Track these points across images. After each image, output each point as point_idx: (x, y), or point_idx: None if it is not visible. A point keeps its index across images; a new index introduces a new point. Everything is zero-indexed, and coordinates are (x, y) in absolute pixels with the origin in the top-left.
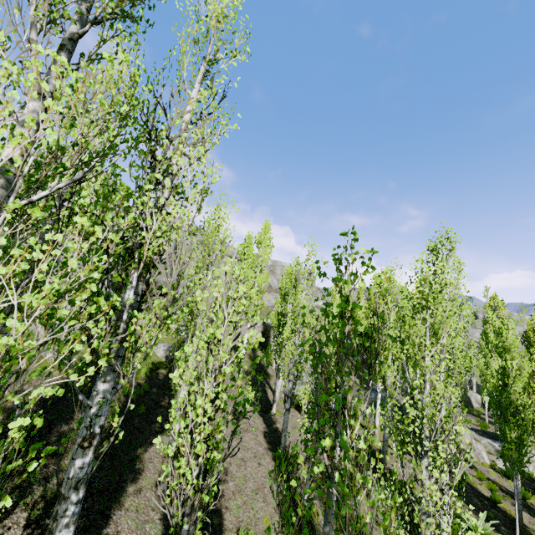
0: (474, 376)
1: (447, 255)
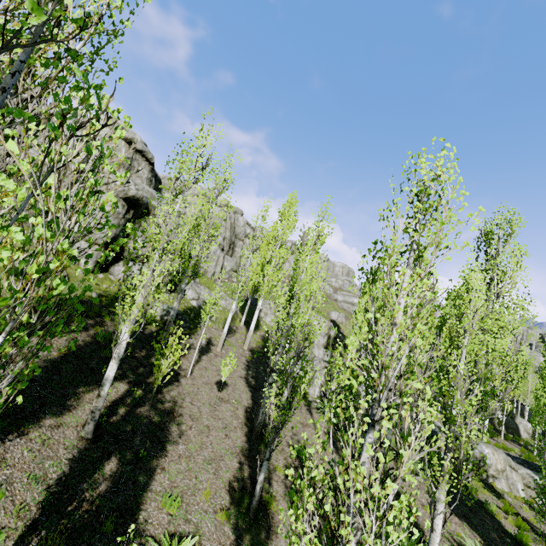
0: (528, 402)
1: (505, 241)
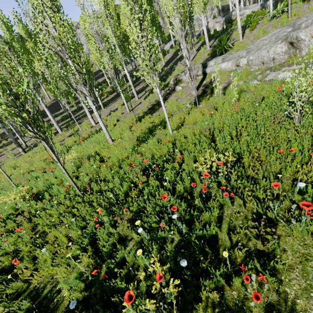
0: None
1: None
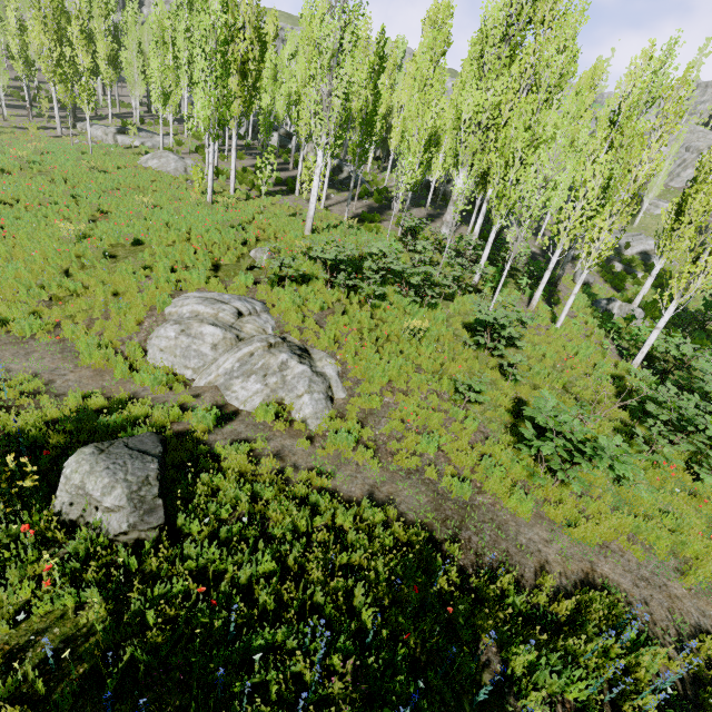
0: None
1: None
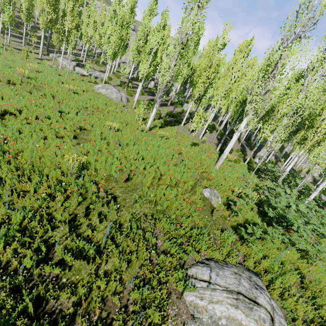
0: None
1: None
